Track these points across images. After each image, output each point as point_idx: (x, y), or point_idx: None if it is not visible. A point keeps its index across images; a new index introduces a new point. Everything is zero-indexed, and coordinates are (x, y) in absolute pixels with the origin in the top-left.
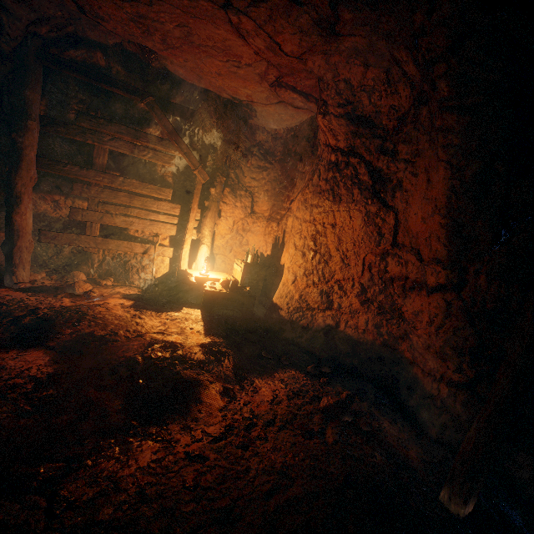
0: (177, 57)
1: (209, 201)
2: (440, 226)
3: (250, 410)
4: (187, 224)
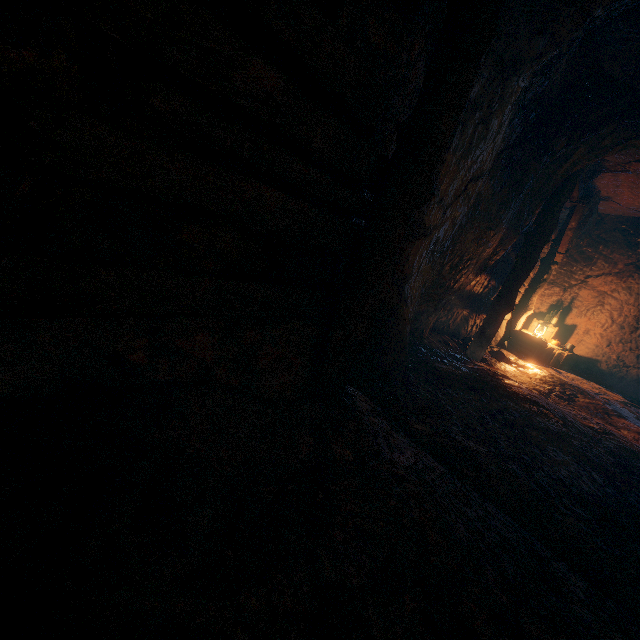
0: (631, 179)
1: (547, 275)
2: None
3: None
4: (532, 294)
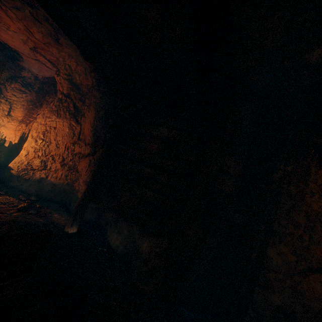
0: None
1: None
2: (90, 130)
3: None
4: None
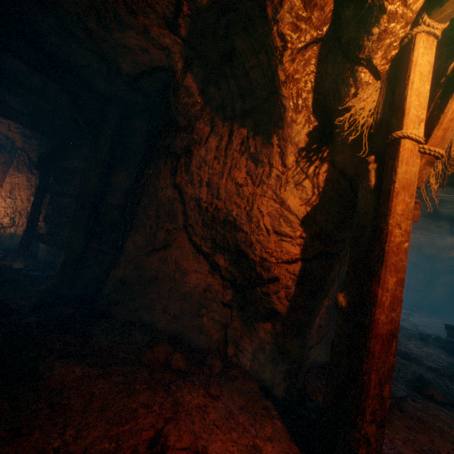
0: None
1: None
2: (36, 178)
3: None
4: None
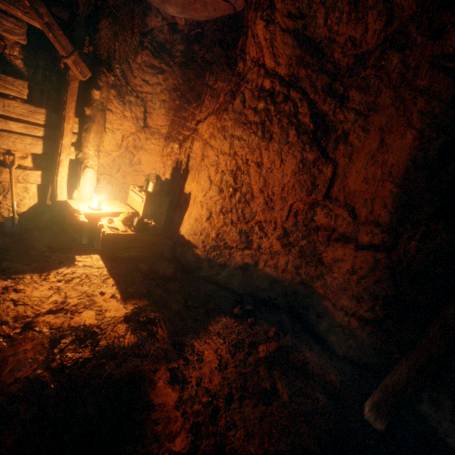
0: None
1: (91, 108)
2: (391, 194)
3: (205, 390)
4: (60, 140)
